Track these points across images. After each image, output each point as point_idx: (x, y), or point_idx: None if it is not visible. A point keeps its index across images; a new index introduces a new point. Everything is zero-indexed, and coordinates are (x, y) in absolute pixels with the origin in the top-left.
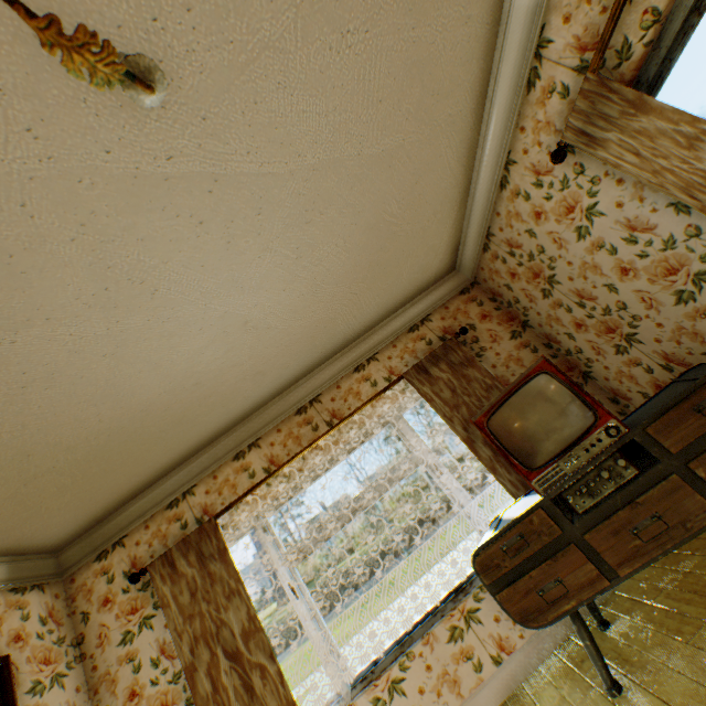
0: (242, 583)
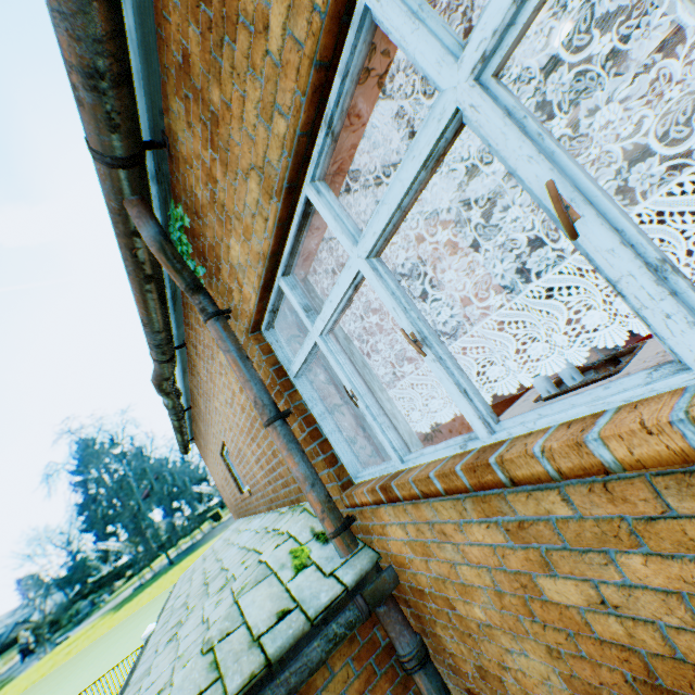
0: None
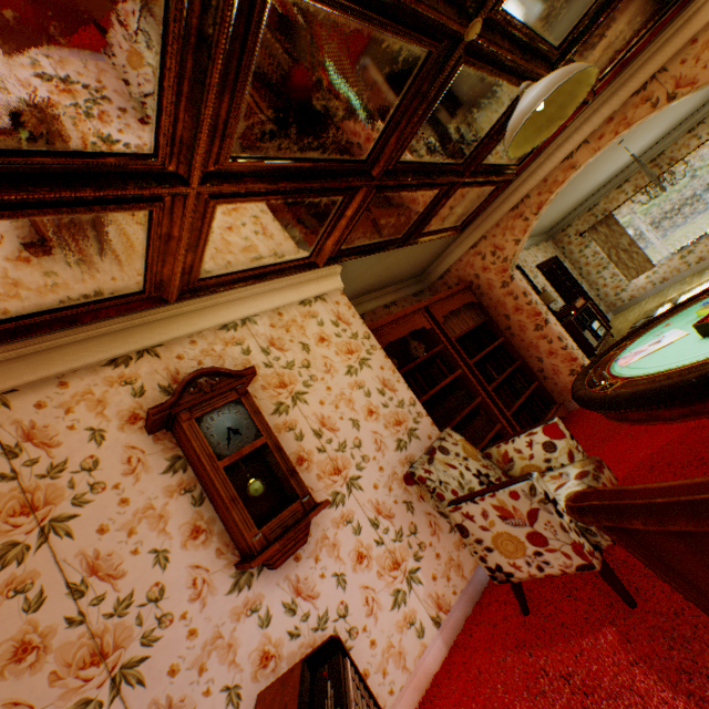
0: (625, 232)
